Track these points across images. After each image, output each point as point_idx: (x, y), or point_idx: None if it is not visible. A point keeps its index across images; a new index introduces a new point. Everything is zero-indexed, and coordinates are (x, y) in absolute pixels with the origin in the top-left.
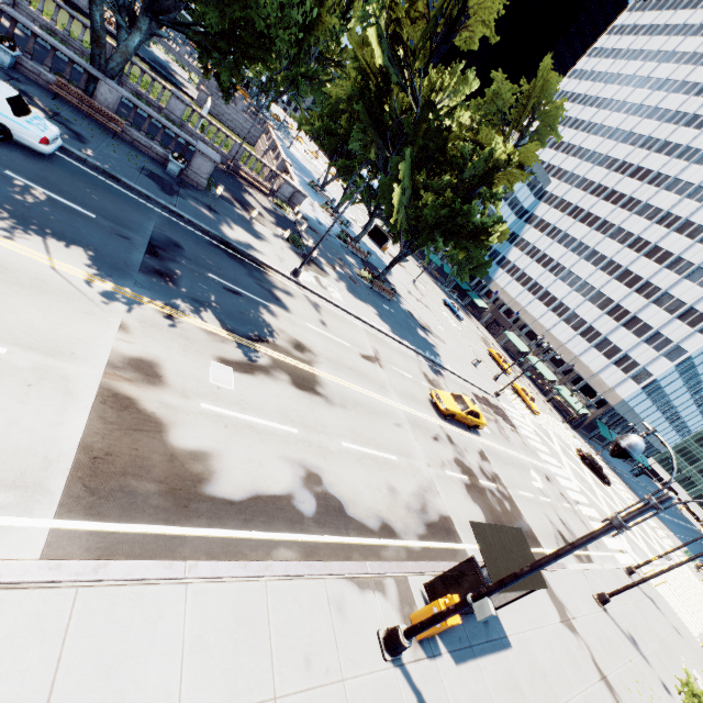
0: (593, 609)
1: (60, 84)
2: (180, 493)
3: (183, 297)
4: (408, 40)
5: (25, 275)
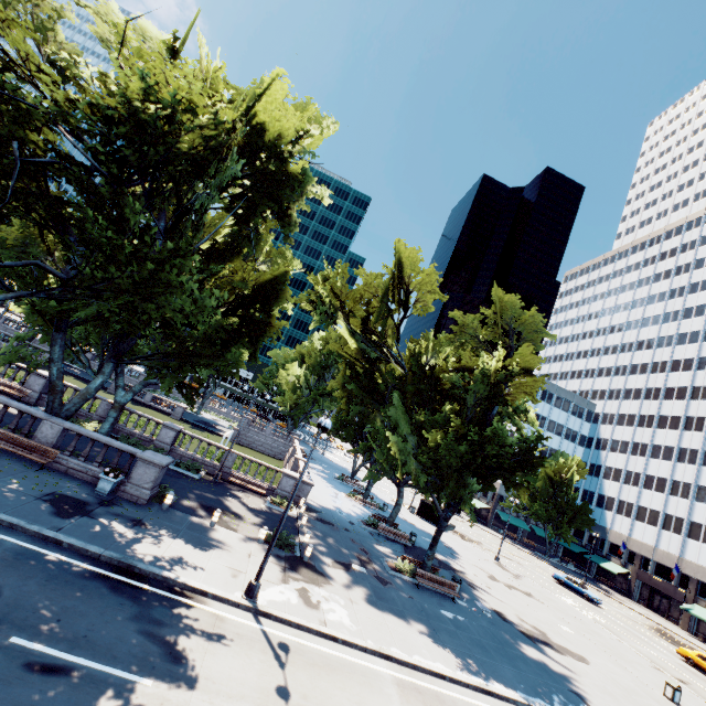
0: None
1: None
2: None
3: None
4: (375, 328)
5: None
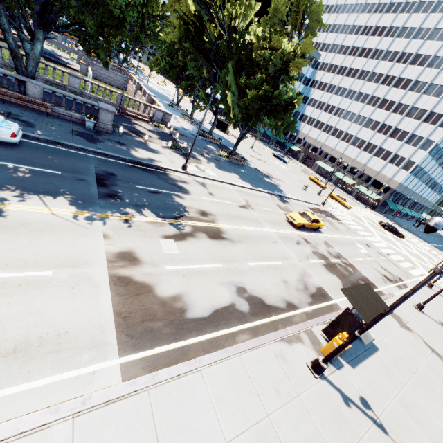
0: (416, 314)
1: (4, 92)
2: (176, 322)
3: (129, 205)
4: None
5: (40, 223)
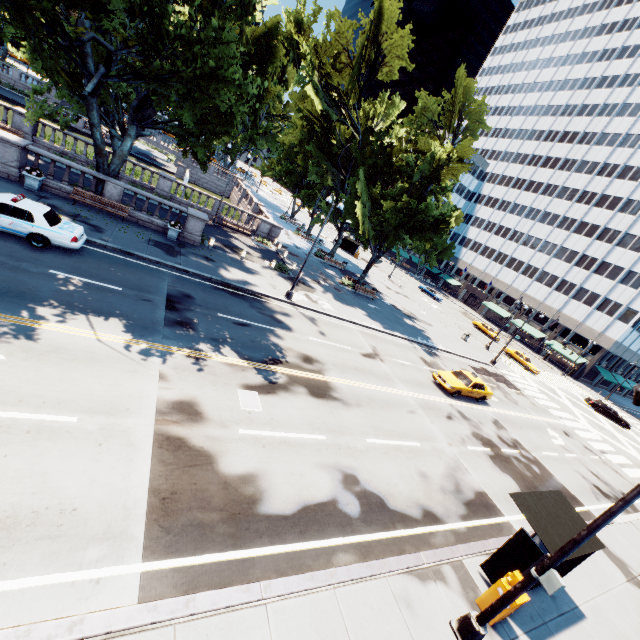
0: None
1: (77, 192)
2: (240, 517)
3: (203, 339)
4: (339, 85)
5: (79, 351)
